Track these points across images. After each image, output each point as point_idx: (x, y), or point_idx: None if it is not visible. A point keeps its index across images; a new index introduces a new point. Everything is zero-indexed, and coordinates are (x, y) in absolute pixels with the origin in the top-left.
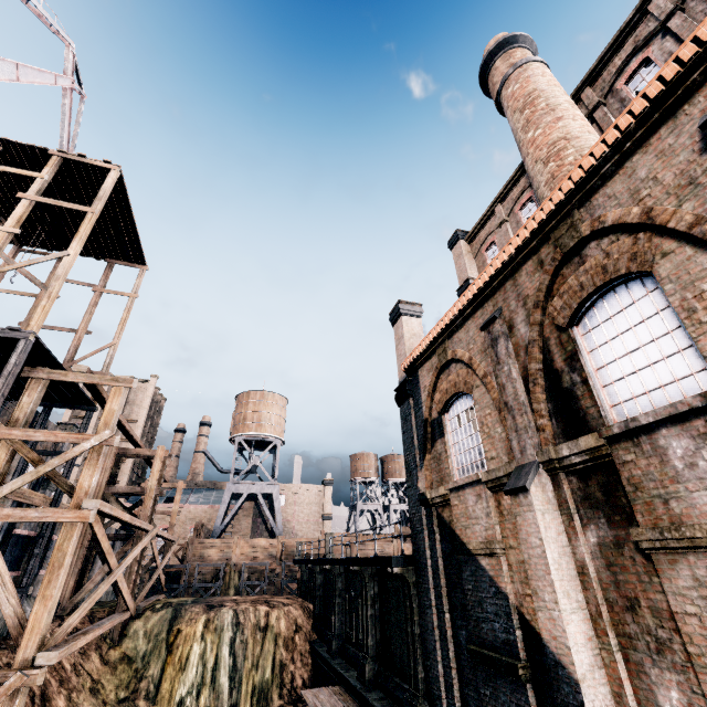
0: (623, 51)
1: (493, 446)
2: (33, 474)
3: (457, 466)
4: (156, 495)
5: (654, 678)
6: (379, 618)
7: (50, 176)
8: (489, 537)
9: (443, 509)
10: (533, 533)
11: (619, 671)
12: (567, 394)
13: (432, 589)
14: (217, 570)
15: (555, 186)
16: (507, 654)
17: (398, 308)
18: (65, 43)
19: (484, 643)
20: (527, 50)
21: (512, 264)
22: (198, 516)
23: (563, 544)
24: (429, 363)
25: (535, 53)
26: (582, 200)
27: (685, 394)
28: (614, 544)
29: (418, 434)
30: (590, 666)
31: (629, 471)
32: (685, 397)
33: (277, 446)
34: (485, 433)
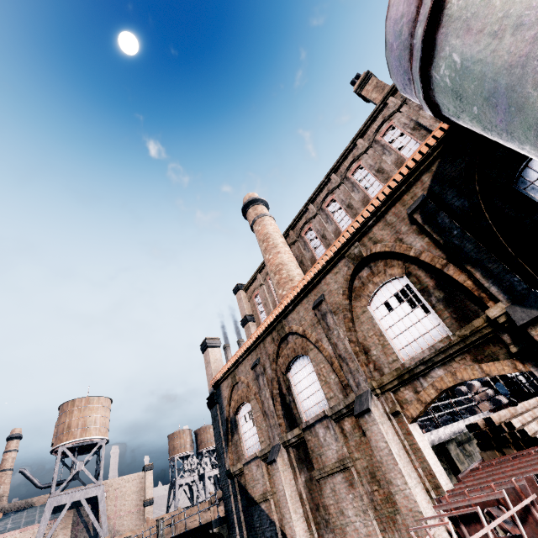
0: (302, 220)
1: (262, 434)
2: None
3: (247, 447)
4: None
5: None
6: None
7: None
8: (265, 490)
9: (241, 478)
10: (280, 483)
11: None
12: (288, 406)
13: (238, 535)
14: None
15: (279, 287)
16: None
17: (206, 343)
18: None
19: None
20: (263, 206)
21: (262, 336)
22: None
23: (293, 485)
24: (226, 382)
25: (267, 206)
26: (285, 317)
27: (323, 408)
28: (310, 479)
29: (223, 429)
30: None
31: (310, 444)
32: (323, 409)
33: (102, 447)
34: (258, 427)
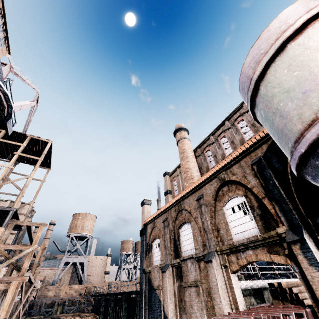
0: (205, 144)
1: (162, 257)
2: (7, 263)
3: (154, 261)
4: (36, 266)
5: (183, 317)
6: (126, 316)
7: (26, 144)
8: (159, 284)
9: (149, 274)
10: (165, 283)
11: (177, 316)
12: (177, 246)
13: (144, 302)
14: (52, 302)
15: (185, 181)
16: (159, 318)
17: (143, 202)
18: (36, 91)
19: (155, 317)
20: (185, 132)
21: (170, 207)
22: (43, 273)
23: (172, 286)
24: (150, 225)
25: (188, 132)
26: (182, 200)
27: (193, 252)
28: (180, 285)
29: (145, 248)
30: (172, 316)
31: (183, 268)
32: (192, 253)
33: (89, 239)
34: (161, 252)
